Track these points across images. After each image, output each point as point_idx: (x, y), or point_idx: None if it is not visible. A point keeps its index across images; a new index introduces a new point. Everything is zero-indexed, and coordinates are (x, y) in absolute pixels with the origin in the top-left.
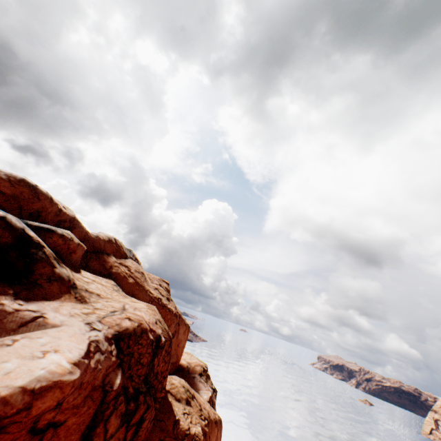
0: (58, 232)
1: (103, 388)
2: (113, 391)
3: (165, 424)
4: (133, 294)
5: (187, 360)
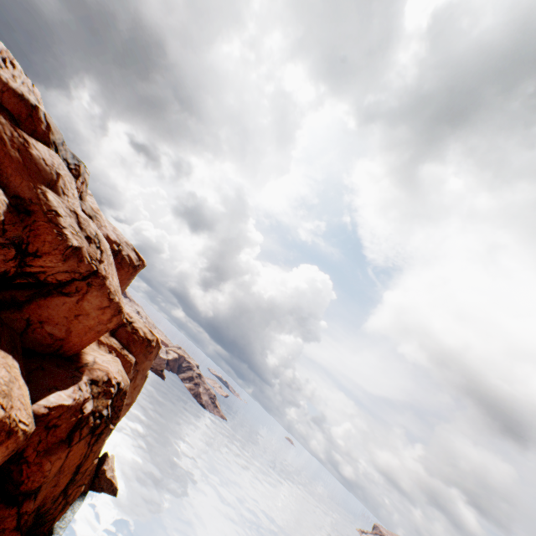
0: None
1: None
2: None
3: None
4: None
5: (98, 358)
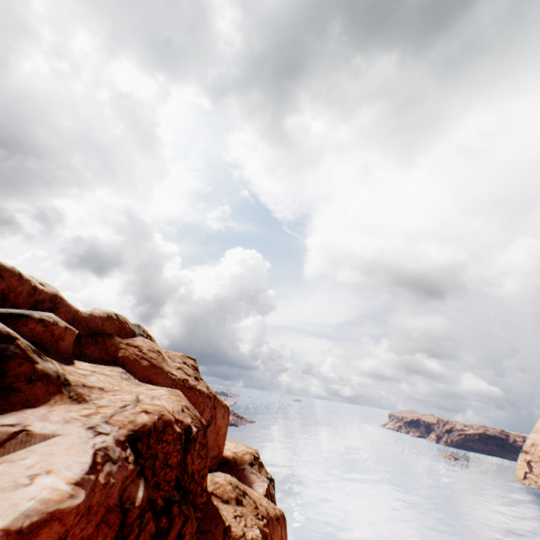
0: (34, 317)
1: (121, 508)
2: (135, 509)
3: (213, 535)
4: (150, 380)
5: (232, 449)
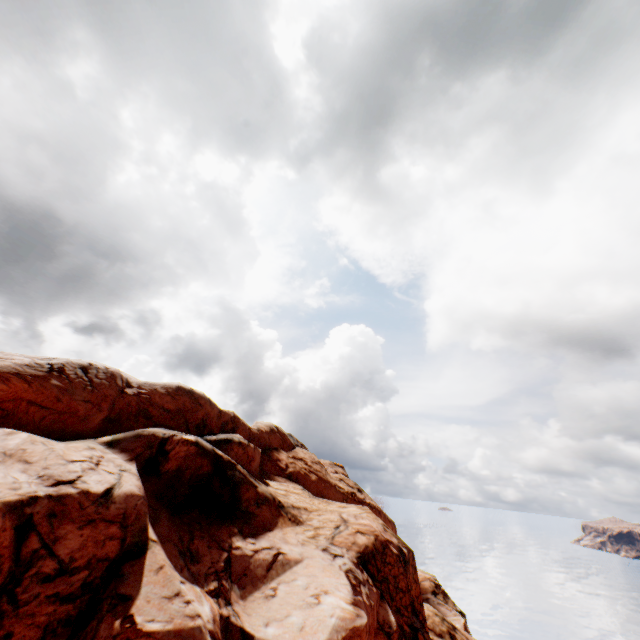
0: (235, 440)
1: (382, 631)
2: (394, 632)
3: None
4: (322, 495)
5: None
